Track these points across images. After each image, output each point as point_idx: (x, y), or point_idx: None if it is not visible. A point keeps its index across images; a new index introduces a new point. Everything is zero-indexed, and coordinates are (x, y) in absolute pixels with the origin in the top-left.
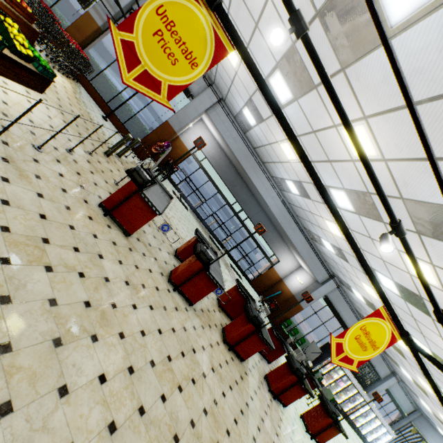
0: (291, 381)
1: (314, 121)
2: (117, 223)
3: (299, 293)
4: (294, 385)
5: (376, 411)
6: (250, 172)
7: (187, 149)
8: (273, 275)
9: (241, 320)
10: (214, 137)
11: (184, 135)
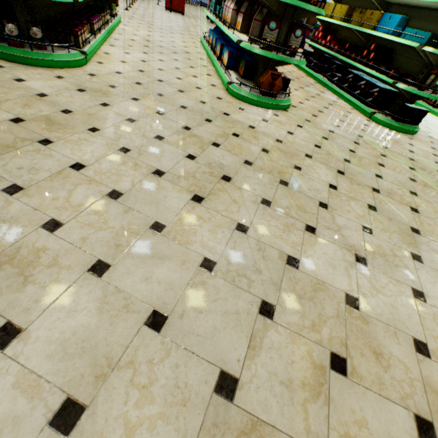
0: None
1: None
2: (176, 12)
3: None
4: None
5: None
6: None
7: None
8: None
9: None
10: None
11: None
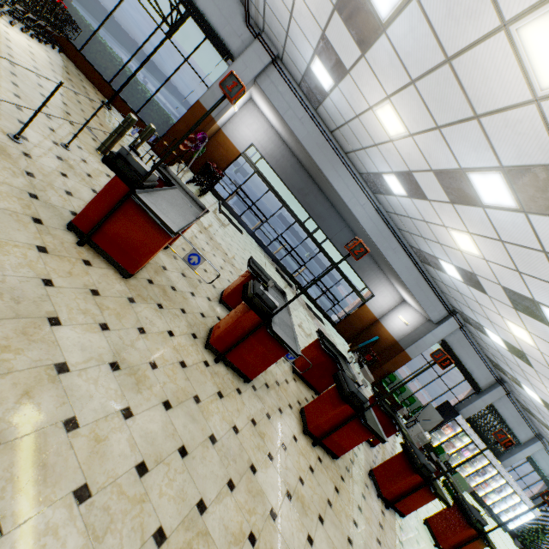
0: (413, 483)
1: (452, 33)
2: (104, 256)
3: (404, 337)
4: (418, 489)
5: (515, 486)
6: (328, 170)
7: (235, 147)
8: (366, 315)
9: (330, 397)
10: (271, 125)
11: (228, 126)
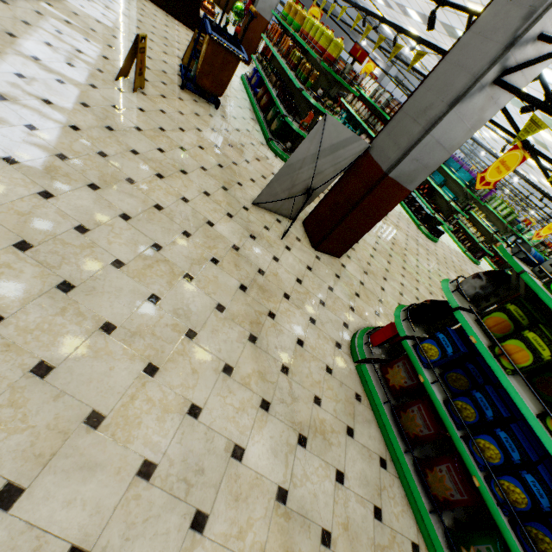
0: None
1: None
2: None
3: None
4: None
5: None
6: None
7: None
8: None
9: None
10: None
11: None
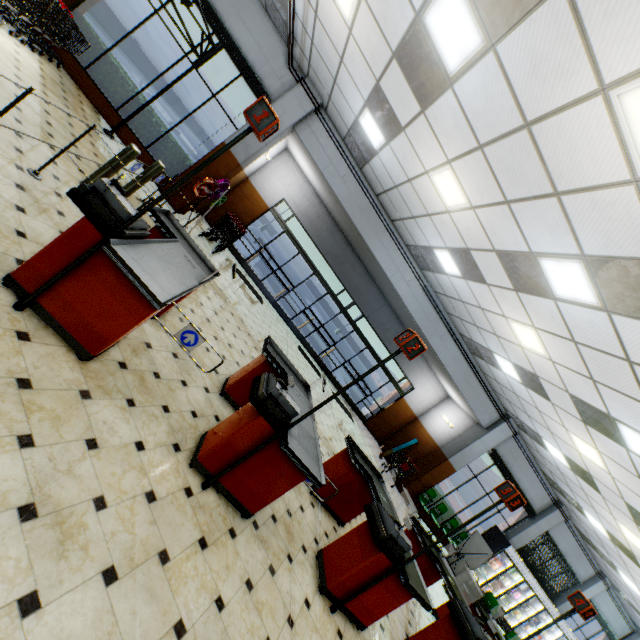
0: None
1: (535, 94)
2: (54, 326)
3: (448, 443)
4: None
5: (573, 639)
6: (370, 238)
7: (263, 201)
8: (403, 411)
9: (360, 538)
10: (308, 180)
11: (257, 176)
